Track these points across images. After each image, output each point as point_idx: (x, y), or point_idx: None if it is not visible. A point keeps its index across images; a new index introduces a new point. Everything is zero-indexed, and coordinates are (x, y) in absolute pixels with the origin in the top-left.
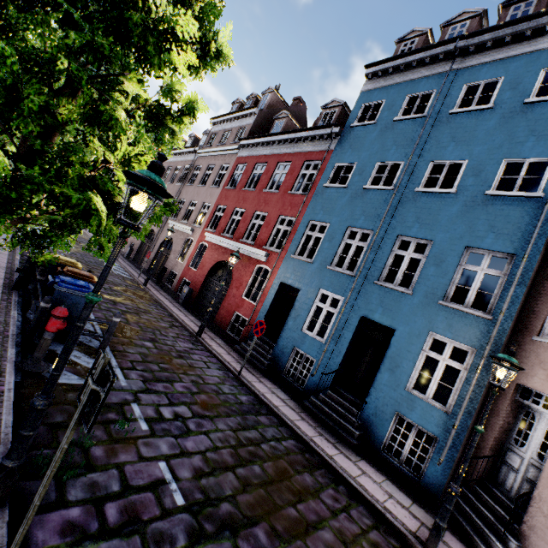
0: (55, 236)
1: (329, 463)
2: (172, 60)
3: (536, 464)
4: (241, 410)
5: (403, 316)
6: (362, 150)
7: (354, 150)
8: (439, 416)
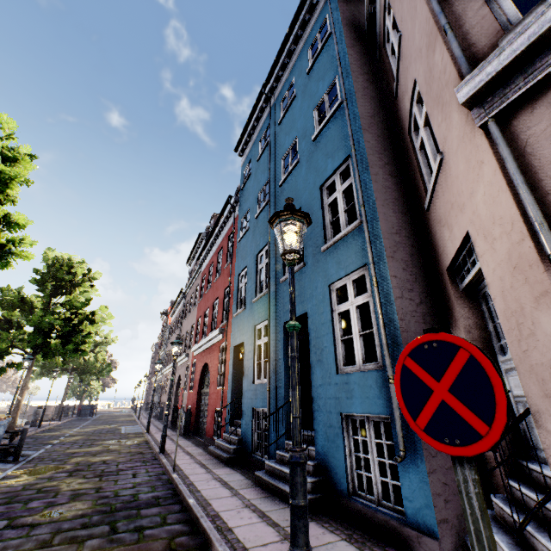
0: None
1: (210, 539)
2: None
3: None
4: (119, 508)
5: (307, 291)
6: (250, 196)
7: (247, 201)
8: (376, 380)
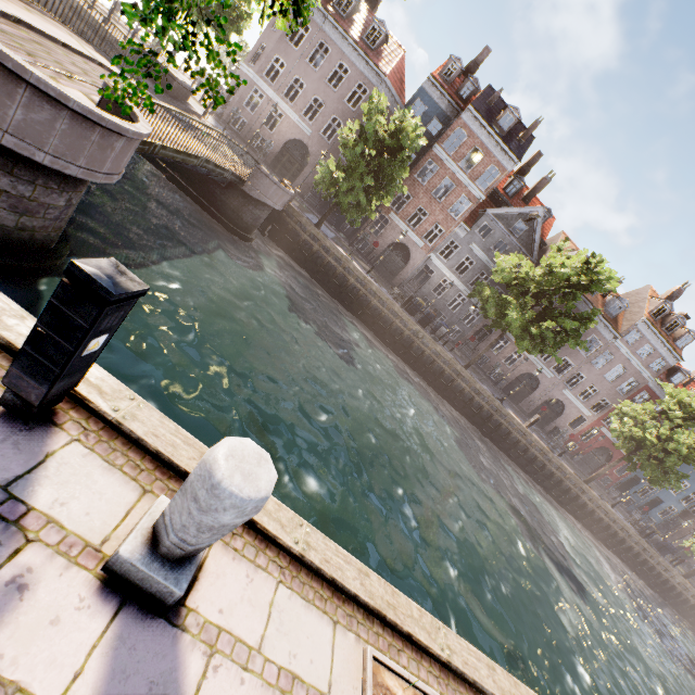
0: None
1: None
2: None
3: (667, 525)
4: None
5: (668, 500)
6: None
7: None
8: (660, 519)
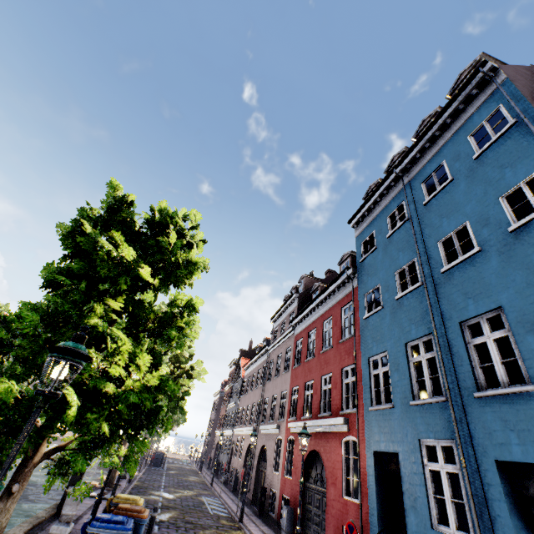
0: (75, 456)
1: None
2: (144, 278)
3: None
4: None
5: None
6: (378, 271)
7: (372, 275)
8: None
